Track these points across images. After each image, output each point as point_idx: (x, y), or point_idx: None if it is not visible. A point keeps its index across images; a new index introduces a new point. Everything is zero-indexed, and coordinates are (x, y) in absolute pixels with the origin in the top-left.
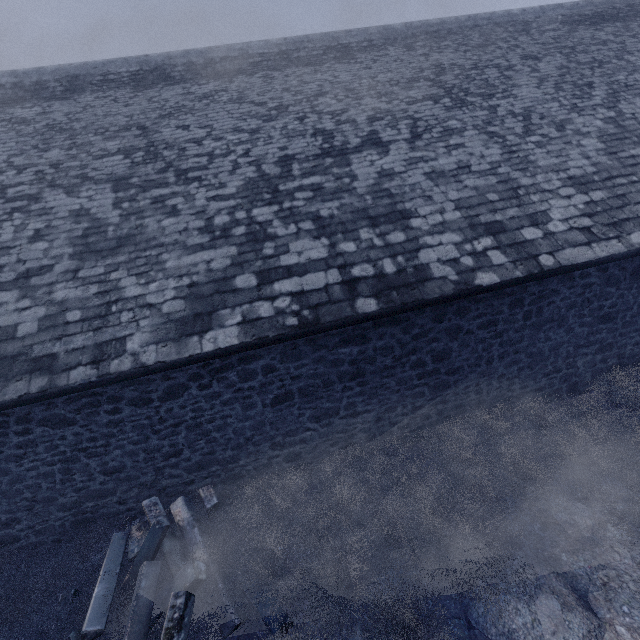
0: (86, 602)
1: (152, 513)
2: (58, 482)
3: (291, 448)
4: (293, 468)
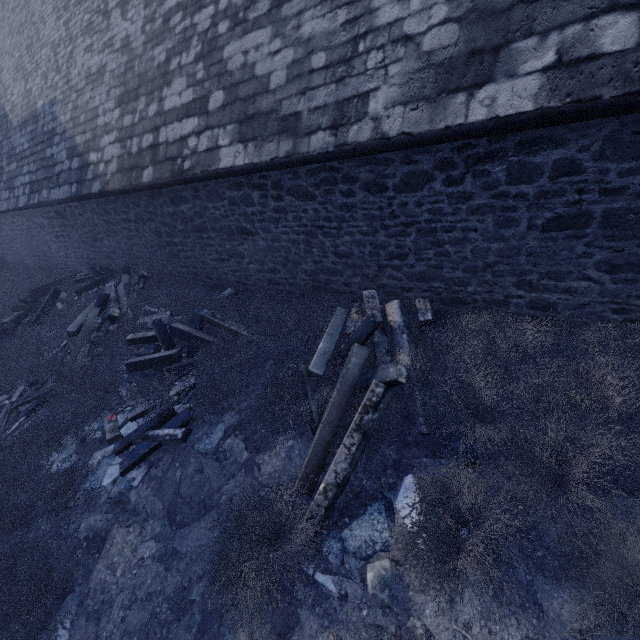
0: (314, 349)
1: (369, 304)
2: (302, 251)
3: (544, 294)
4: (535, 318)
